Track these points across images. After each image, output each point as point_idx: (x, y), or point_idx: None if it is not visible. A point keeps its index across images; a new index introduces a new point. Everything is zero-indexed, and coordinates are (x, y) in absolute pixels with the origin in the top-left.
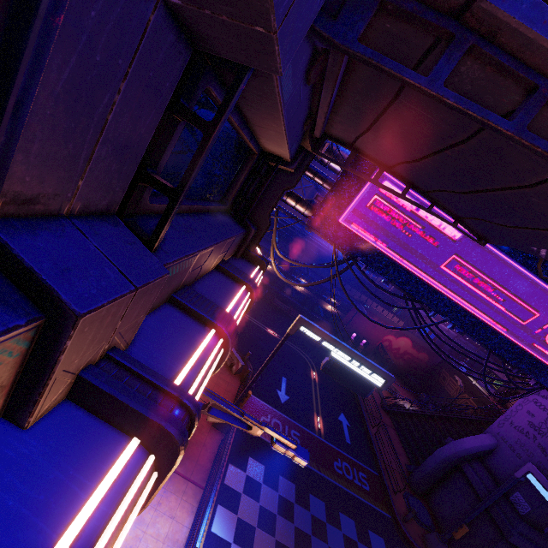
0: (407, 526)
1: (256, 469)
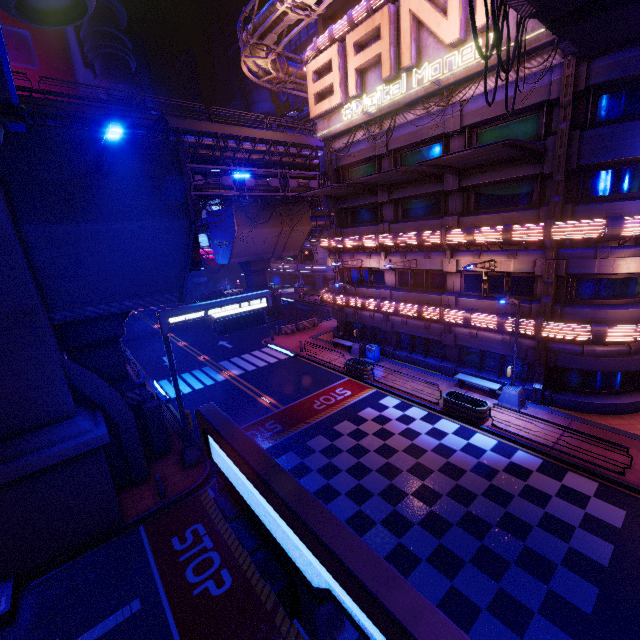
0: None
1: (606, 512)
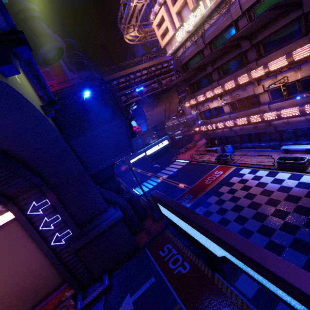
0: None
1: None
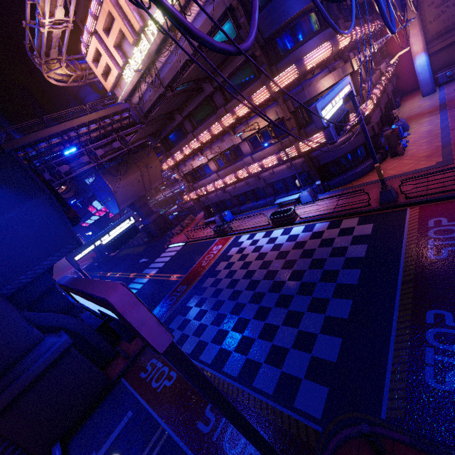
0: (369, 451)
1: (363, 230)
